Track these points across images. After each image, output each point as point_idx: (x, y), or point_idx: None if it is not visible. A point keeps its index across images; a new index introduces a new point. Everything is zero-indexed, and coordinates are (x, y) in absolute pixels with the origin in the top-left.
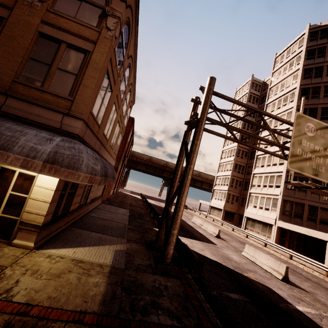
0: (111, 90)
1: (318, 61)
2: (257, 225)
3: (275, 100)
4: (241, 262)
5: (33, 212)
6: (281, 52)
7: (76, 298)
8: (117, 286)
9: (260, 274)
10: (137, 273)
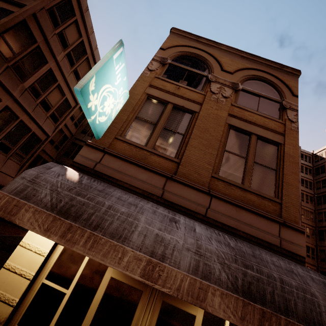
0: None
1: None
2: None
3: None
4: None
5: None
6: None
7: None
8: None
9: None
10: None
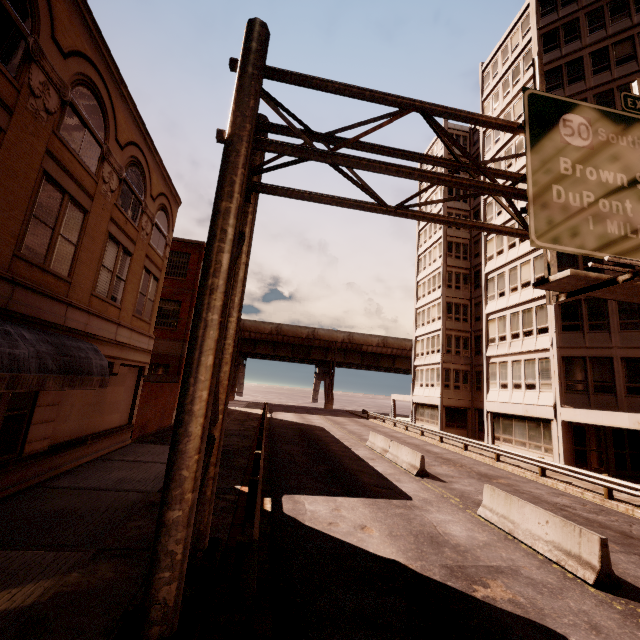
0: None
1: (569, 49)
2: (516, 426)
3: (499, 151)
4: (474, 542)
5: None
6: (490, 56)
7: None
8: None
9: (529, 577)
10: None
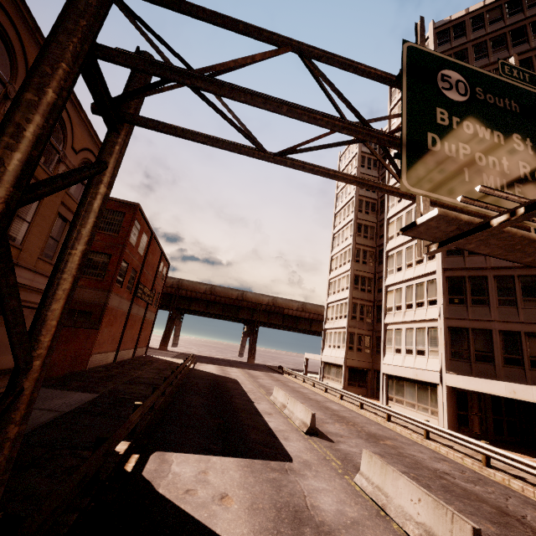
0: None
1: None
2: (407, 389)
3: None
4: (341, 519)
5: None
6: None
7: None
8: None
9: None
10: None
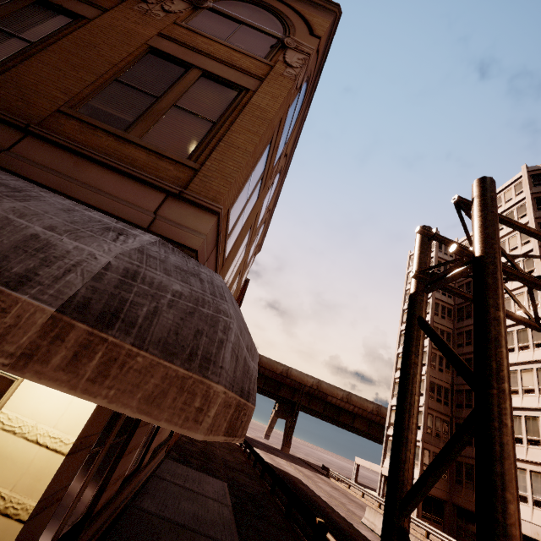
0: (258, 195)
1: None
2: None
3: None
4: None
5: None
6: None
7: None
8: None
9: None
10: None
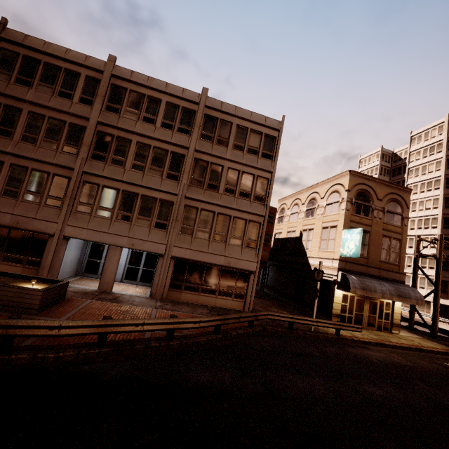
0: None
1: None
2: None
3: (417, 182)
4: None
5: (396, 318)
6: (417, 131)
7: (444, 347)
8: (443, 344)
9: None
10: (435, 340)
